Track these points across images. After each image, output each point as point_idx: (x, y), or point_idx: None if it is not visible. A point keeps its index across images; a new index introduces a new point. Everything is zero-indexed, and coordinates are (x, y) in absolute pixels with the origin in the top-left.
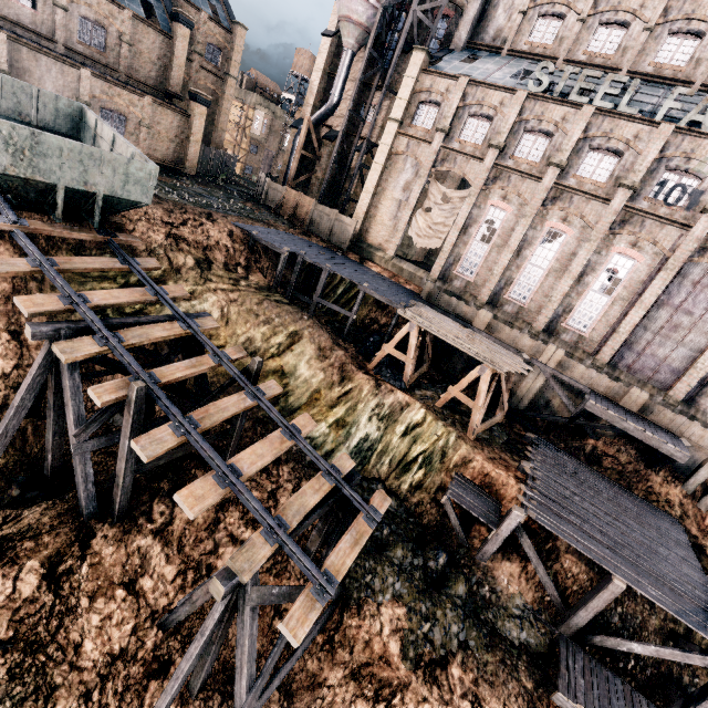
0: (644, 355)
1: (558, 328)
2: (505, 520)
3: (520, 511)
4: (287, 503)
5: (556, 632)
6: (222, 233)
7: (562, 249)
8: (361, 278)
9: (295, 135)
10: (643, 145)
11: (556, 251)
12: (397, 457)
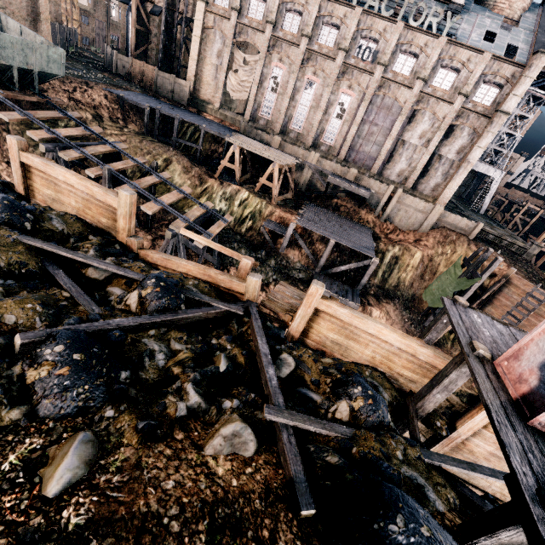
0: (359, 152)
1: (318, 143)
2: (288, 229)
3: (293, 223)
4: (187, 213)
5: (314, 272)
6: (101, 97)
7: (315, 93)
8: (200, 122)
9: (127, 11)
10: (348, 22)
11: (313, 95)
12: (238, 217)
